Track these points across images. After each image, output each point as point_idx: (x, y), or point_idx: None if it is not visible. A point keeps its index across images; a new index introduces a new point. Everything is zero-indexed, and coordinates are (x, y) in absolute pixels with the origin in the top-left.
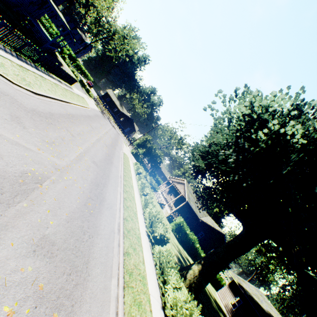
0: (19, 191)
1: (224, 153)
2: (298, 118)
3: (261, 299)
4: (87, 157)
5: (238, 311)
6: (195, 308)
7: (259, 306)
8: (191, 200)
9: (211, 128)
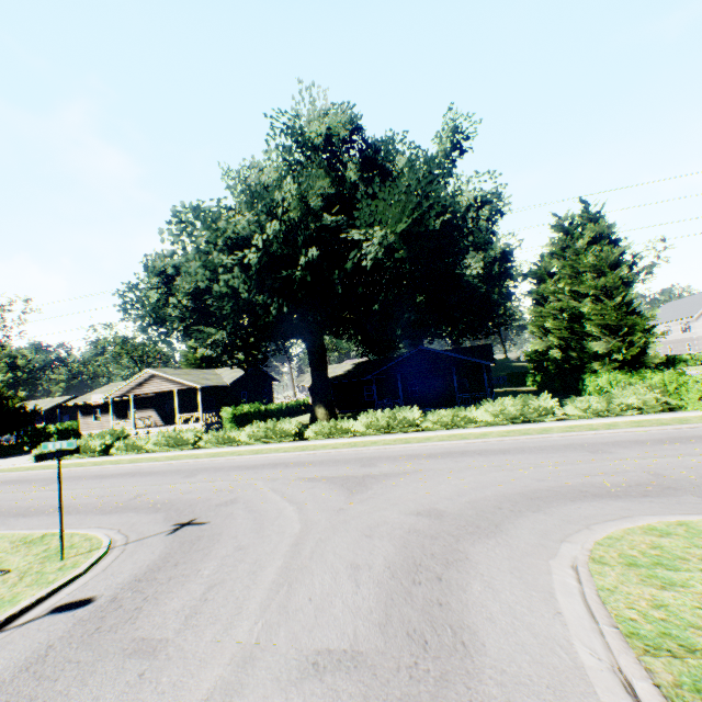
0: (337, 478)
1: (245, 301)
2: (278, 219)
3: (334, 371)
4: (188, 481)
5: (336, 399)
6: (372, 414)
7: (341, 376)
8: (197, 380)
9: (202, 287)
